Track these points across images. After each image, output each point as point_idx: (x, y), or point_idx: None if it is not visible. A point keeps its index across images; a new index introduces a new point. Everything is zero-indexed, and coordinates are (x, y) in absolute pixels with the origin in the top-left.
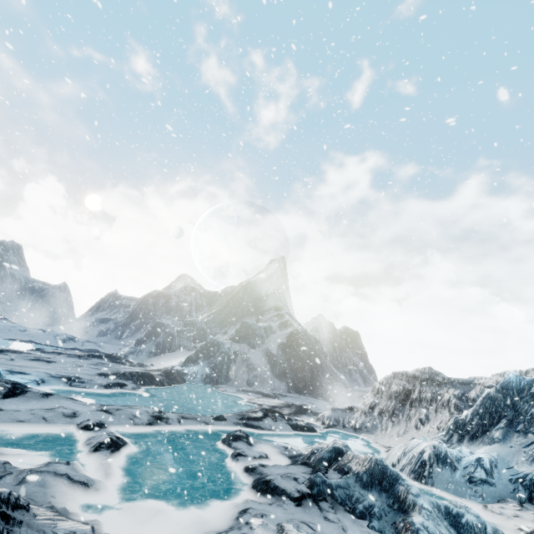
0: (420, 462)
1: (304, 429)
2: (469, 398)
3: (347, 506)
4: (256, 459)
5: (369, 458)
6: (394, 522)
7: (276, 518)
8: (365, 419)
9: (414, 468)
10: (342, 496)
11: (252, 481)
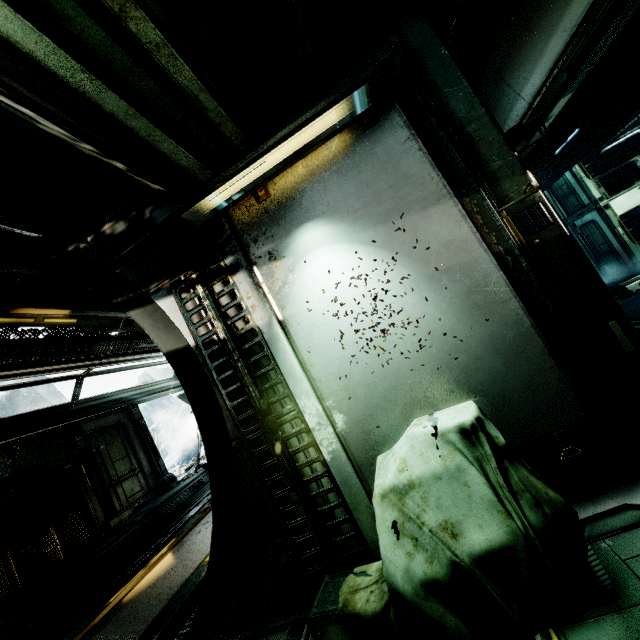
0: None
1: None
2: None
3: None
4: None
5: None
6: None
7: None
8: None
9: None
10: None
11: None
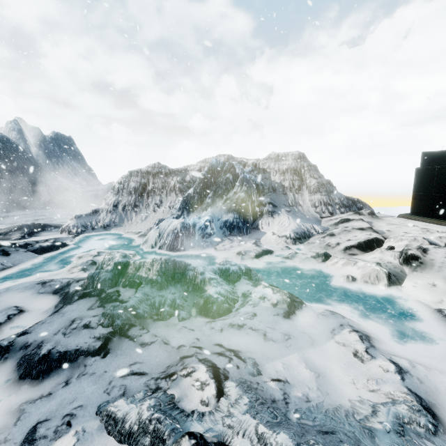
0: (174, 238)
1: (52, 248)
2: (186, 181)
3: (154, 315)
4: (3, 324)
5: (158, 261)
6: (194, 302)
7: (90, 402)
8: (111, 216)
9: (171, 244)
10: (147, 310)
11: (14, 366)
